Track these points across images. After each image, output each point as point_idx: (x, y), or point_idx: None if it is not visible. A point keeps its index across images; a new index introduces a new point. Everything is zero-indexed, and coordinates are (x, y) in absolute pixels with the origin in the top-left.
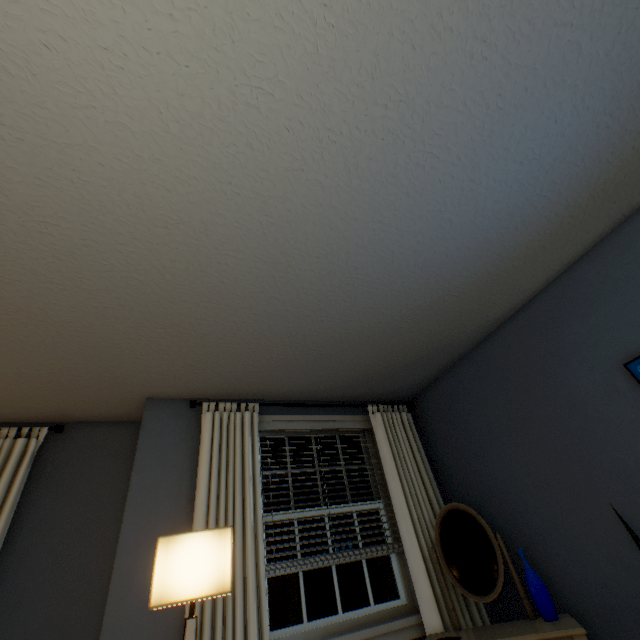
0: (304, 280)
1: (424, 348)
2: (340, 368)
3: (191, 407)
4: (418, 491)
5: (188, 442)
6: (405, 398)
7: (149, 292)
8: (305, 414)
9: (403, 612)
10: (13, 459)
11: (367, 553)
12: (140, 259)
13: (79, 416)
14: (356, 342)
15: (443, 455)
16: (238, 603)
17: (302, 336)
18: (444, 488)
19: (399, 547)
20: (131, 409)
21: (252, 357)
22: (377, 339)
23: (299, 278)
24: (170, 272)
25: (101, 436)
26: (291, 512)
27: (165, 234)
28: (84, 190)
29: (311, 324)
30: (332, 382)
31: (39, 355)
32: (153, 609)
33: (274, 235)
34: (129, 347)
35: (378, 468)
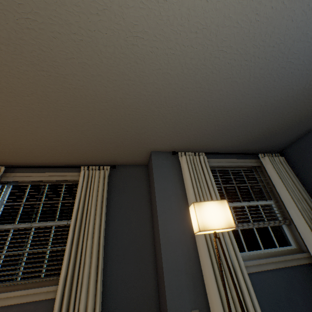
0: (257, 66)
1: (305, 115)
2: (250, 131)
3: (173, 154)
4: (297, 195)
5: (174, 171)
6: (276, 150)
7: (172, 83)
8: (225, 159)
9: (295, 252)
10: (101, 178)
11: (272, 223)
12: (175, 59)
13: (120, 162)
14: (267, 112)
15: (307, 178)
16: (221, 238)
17: (239, 109)
18: (308, 195)
19: (288, 222)
20: (142, 158)
21: (207, 125)
22: (280, 109)
23: (255, 65)
24: (187, 67)
25: (130, 171)
26: (229, 203)
27: (193, 38)
28: (162, 8)
29: (247, 100)
30: (242, 140)
31: (113, 127)
32: (179, 239)
33: (254, 31)
34: (152, 120)
35: (267, 185)
